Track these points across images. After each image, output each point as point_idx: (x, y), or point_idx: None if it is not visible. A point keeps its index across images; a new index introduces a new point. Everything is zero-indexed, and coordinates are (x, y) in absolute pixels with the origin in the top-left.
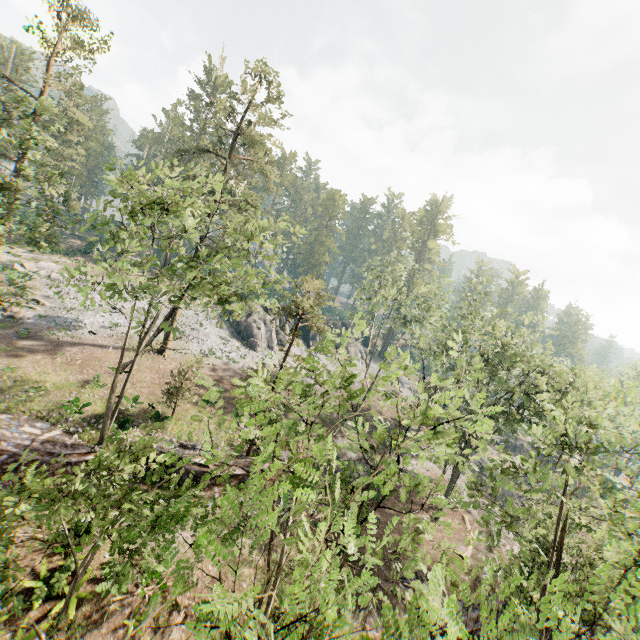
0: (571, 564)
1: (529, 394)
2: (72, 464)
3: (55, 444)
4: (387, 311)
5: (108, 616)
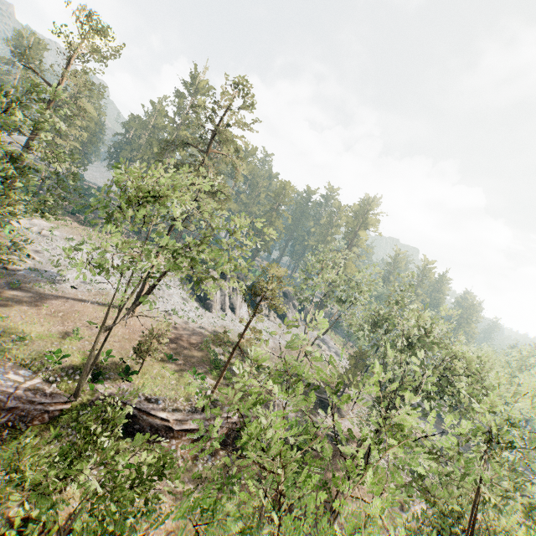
0: (475, 531)
1: (444, 376)
2: (49, 412)
3: (36, 392)
4: (326, 290)
5: None
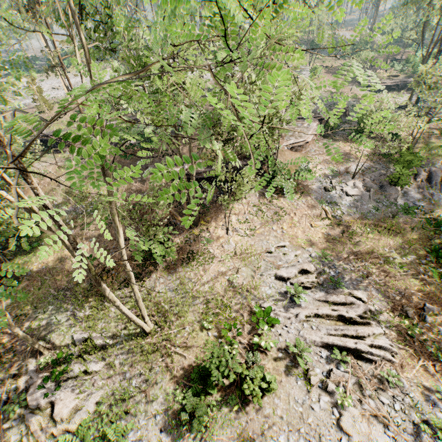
0: None
1: None
2: None
3: None
4: None
5: None
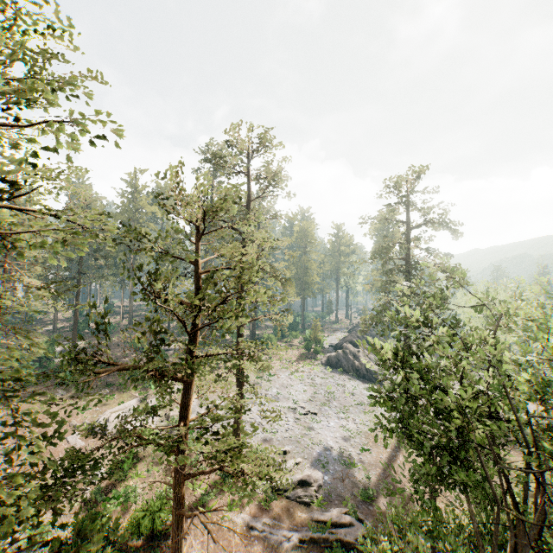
0: None
1: None
2: None
3: None
4: None
5: None
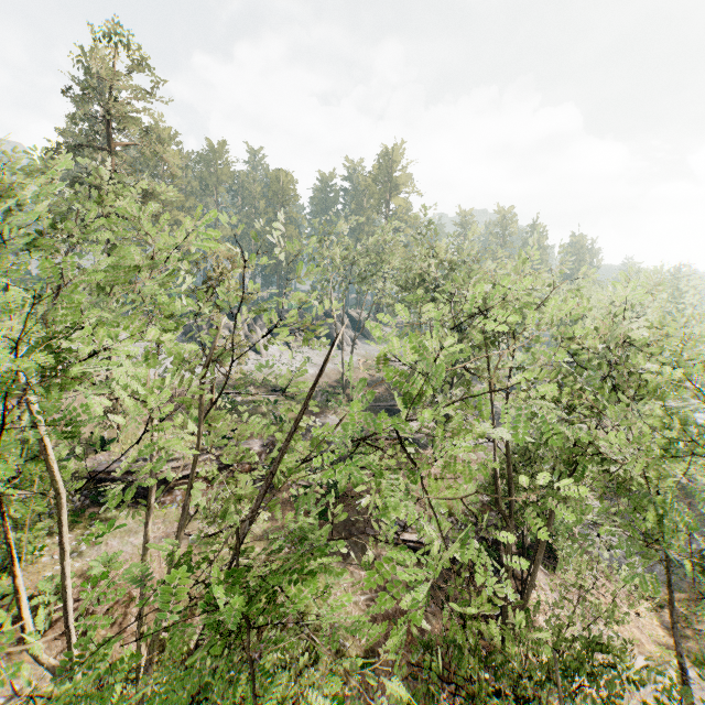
0: None
1: None
2: None
3: None
4: (341, 274)
5: (53, 625)
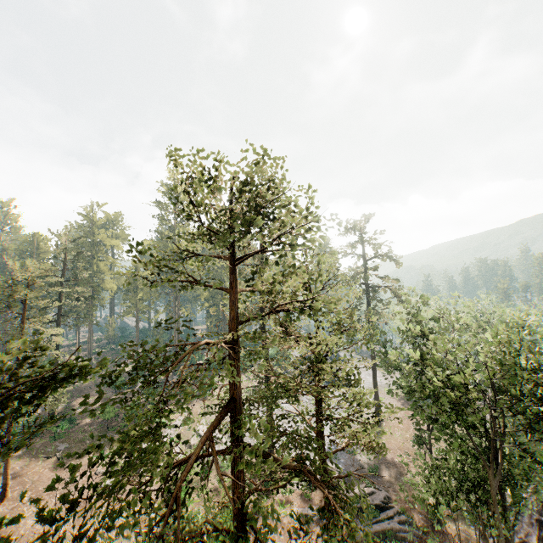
0: None
1: None
2: None
3: None
4: None
5: None
